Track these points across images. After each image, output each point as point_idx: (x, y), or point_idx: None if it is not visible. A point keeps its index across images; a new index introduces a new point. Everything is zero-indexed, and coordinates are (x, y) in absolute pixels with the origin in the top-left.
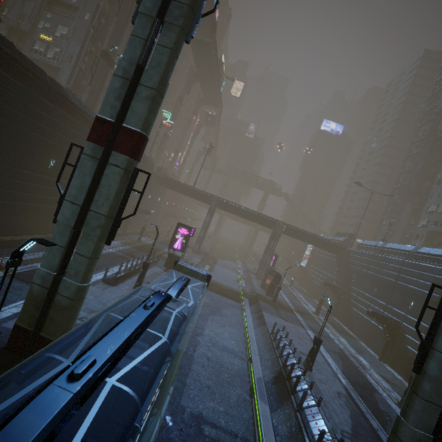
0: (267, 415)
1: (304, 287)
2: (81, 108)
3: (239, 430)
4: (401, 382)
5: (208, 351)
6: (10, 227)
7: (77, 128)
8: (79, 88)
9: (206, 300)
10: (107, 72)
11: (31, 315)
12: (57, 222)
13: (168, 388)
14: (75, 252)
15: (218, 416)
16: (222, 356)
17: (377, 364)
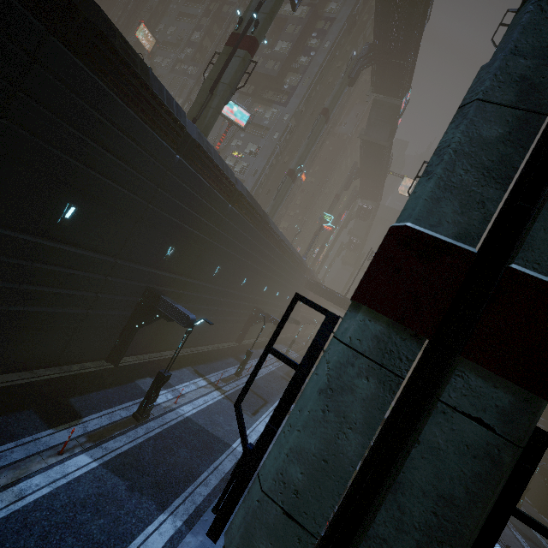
0: None
1: None
2: (274, 230)
3: None
4: None
5: None
6: (205, 338)
7: (268, 249)
8: (256, 197)
9: None
10: (289, 187)
11: None
12: None
13: None
14: None
15: None
16: None
17: None
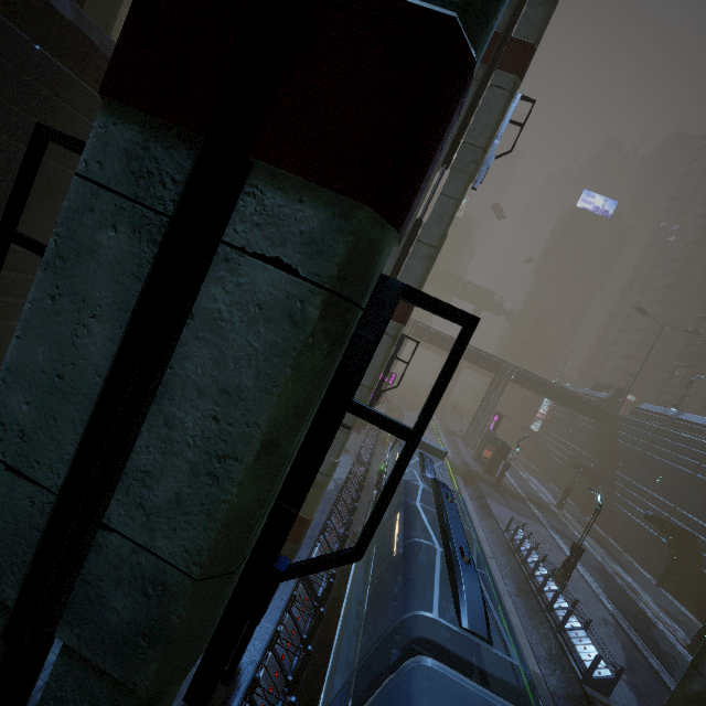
0: (521, 631)
1: (535, 464)
2: None
3: None
4: (690, 620)
5: None
6: None
7: None
8: None
9: None
10: None
11: None
12: None
13: None
14: None
15: None
16: None
17: (654, 590)
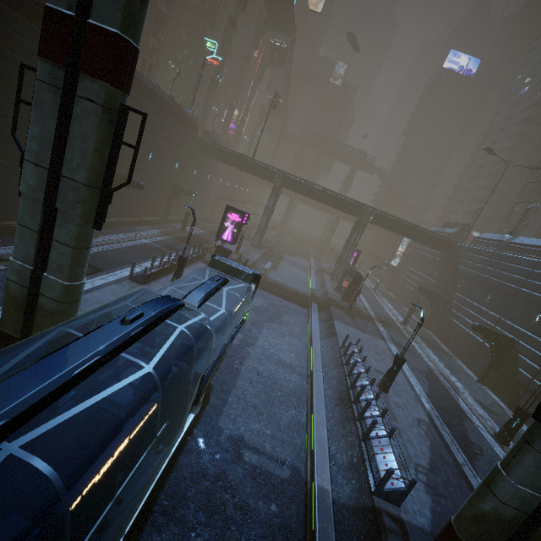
0: (324, 443)
1: (393, 292)
2: None
3: (287, 457)
4: (502, 409)
5: (260, 365)
6: (13, 209)
7: None
8: None
9: (263, 305)
10: None
11: (14, 320)
12: (22, 194)
13: (183, 418)
14: (53, 239)
15: (263, 440)
16: (276, 371)
17: (474, 387)
